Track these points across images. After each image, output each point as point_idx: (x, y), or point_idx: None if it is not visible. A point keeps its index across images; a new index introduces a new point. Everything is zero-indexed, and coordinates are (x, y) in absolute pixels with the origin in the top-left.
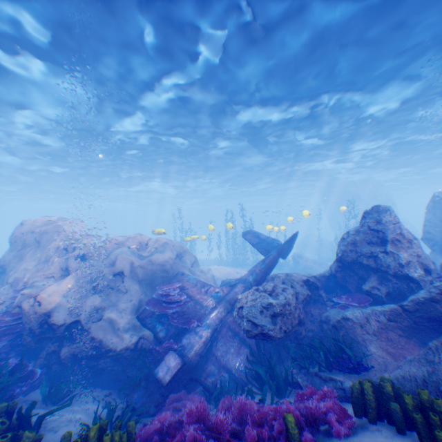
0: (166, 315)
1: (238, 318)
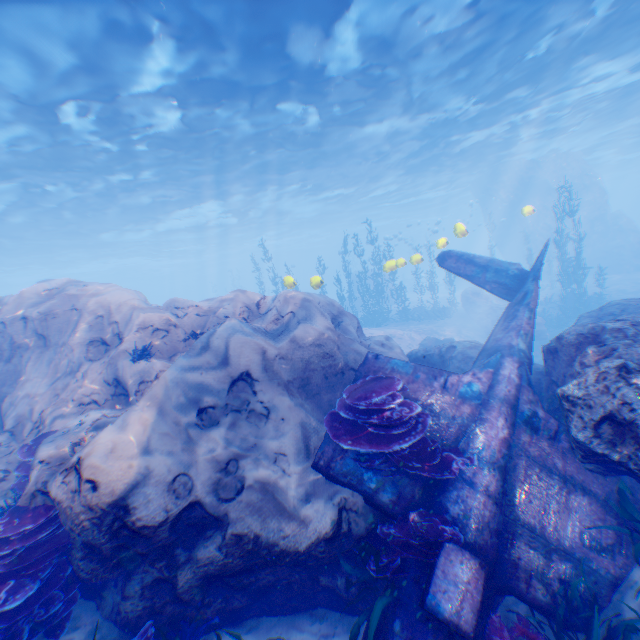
0: (379, 453)
1: (608, 448)
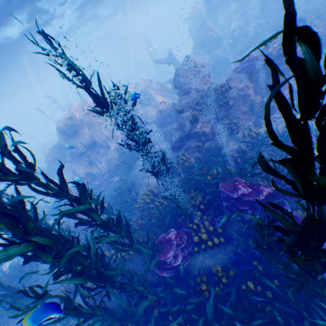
0: None
1: None
